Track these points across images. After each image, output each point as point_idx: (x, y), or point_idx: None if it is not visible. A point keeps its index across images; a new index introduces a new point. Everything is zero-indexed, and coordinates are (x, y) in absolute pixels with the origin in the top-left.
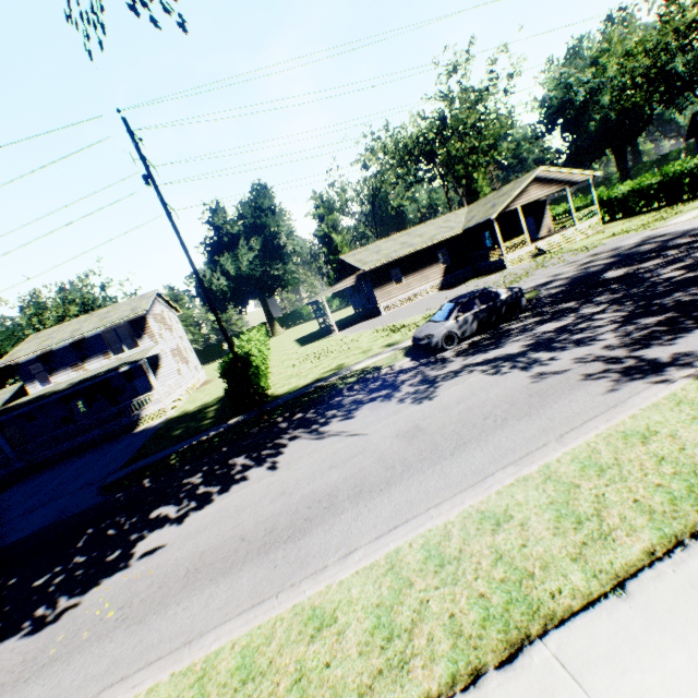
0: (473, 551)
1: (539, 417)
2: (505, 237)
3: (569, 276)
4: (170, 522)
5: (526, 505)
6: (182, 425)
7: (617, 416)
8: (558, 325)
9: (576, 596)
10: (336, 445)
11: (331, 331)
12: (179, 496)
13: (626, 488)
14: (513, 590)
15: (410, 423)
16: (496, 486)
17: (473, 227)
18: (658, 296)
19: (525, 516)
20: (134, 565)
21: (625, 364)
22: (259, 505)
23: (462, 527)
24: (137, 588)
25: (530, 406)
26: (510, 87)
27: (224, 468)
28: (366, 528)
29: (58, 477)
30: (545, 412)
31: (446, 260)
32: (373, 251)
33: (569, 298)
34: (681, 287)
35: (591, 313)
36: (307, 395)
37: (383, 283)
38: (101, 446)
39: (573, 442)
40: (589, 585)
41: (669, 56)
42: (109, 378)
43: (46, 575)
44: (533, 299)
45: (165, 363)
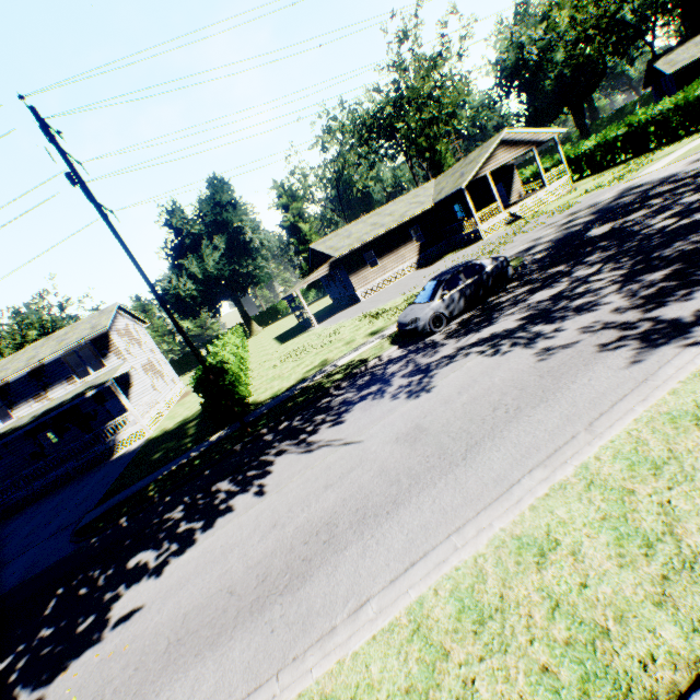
0: (519, 597)
1: (558, 402)
2: (477, 206)
3: (551, 239)
4: (149, 574)
5: (572, 524)
6: (162, 447)
7: (654, 393)
8: (553, 292)
9: (678, 665)
10: (329, 458)
11: (310, 324)
12: (158, 538)
13: (696, 490)
14: (586, 659)
15: (409, 423)
16: (528, 500)
17: (444, 199)
18: (655, 248)
19: (574, 540)
20: (107, 638)
21: (642, 329)
22: (248, 544)
23: (498, 561)
24: (110, 672)
25: (544, 389)
26: (464, 51)
27: (207, 497)
28: (377, 568)
29: (31, 521)
30: (564, 396)
31: (420, 237)
32: (344, 236)
33: (557, 261)
34: (678, 236)
35: (586, 275)
36: (291, 399)
37: (358, 268)
38: (78, 479)
39: (609, 432)
40: (692, 645)
41: (618, 4)
42: (77, 405)
43: (7, 657)
44: (519, 267)
45: (137, 381)
